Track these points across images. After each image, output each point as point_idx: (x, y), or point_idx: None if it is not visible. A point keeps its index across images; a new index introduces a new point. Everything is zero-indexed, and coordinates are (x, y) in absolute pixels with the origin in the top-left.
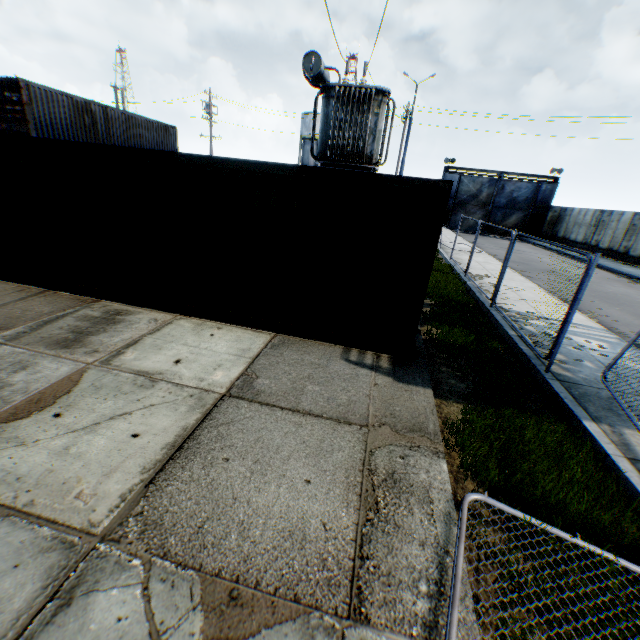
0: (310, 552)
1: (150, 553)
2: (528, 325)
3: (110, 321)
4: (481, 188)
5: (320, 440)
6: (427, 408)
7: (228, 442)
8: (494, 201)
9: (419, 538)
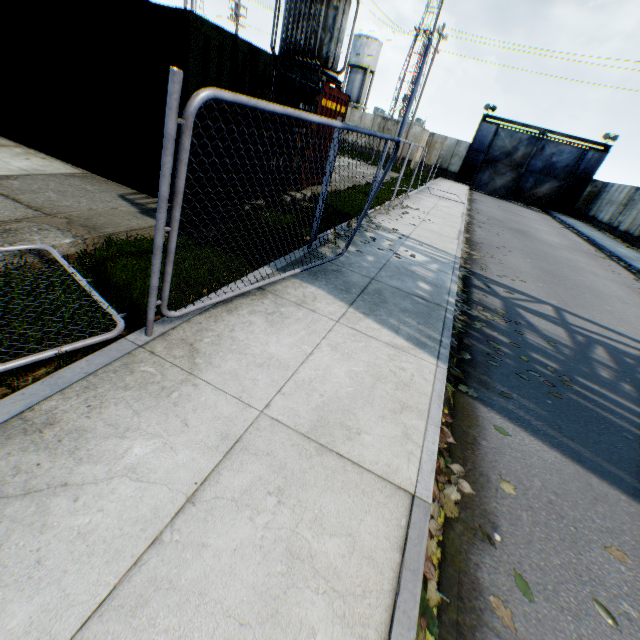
0: None
1: None
2: (368, 231)
3: None
4: (517, 146)
5: None
6: (131, 225)
7: None
8: (529, 163)
9: None
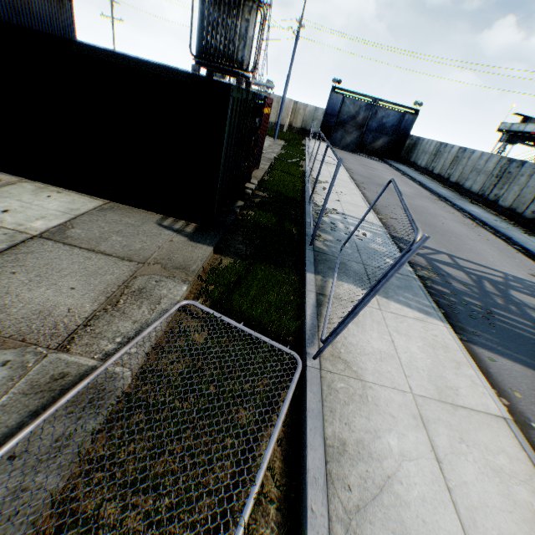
0: (50, 321)
1: None
2: (325, 217)
3: None
4: (359, 111)
5: (100, 268)
6: (200, 257)
7: (22, 263)
8: (368, 124)
9: (135, 319)
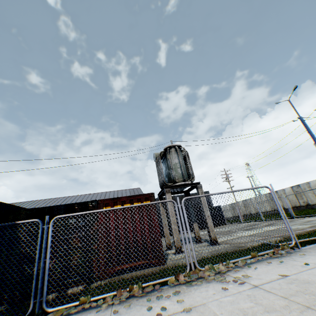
0: None
1: None
2: None
3: None
4: None
5: None
6: None
7: None
8: None
9: None
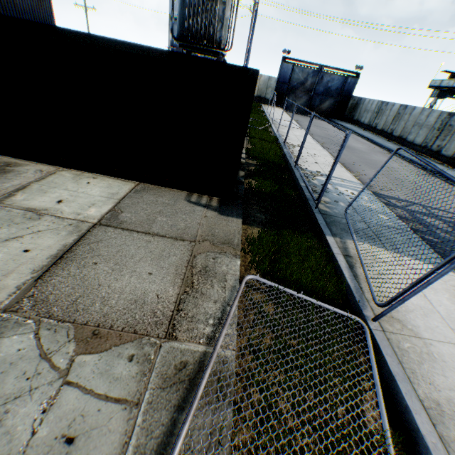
0: (147, 310)
1: (40, 317)
2: (314, 180)
3: (1, 171)
4: (307, 78)
5: (162, 250)
6: (236, 230)
7: (97, 253)
8: (315, 89)
9: (214, 299)
